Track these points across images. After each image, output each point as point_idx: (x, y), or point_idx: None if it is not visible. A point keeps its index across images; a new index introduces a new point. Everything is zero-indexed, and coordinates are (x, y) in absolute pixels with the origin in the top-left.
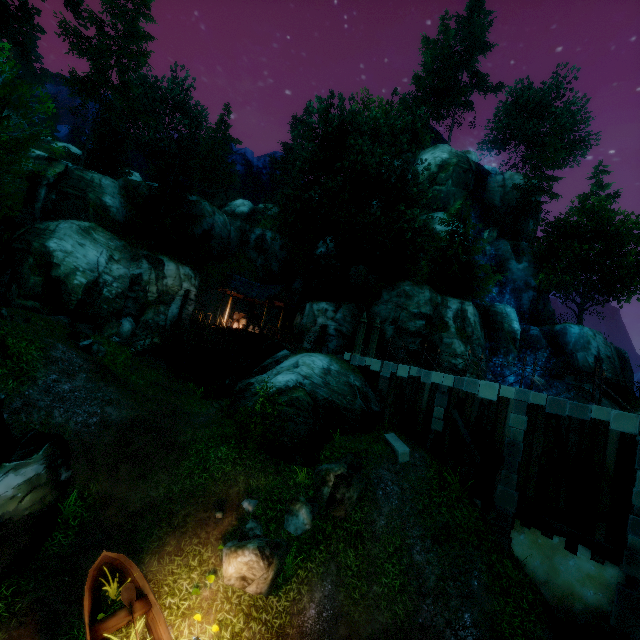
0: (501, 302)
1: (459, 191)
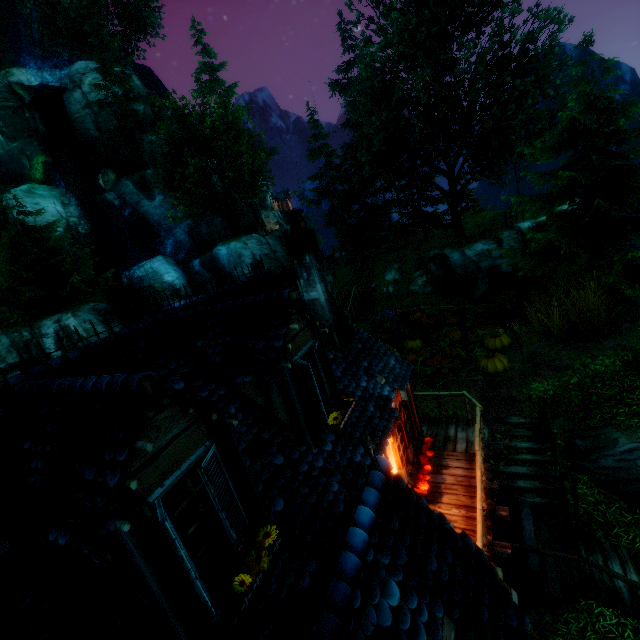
0: (159, 250)
1: (27, 143)
